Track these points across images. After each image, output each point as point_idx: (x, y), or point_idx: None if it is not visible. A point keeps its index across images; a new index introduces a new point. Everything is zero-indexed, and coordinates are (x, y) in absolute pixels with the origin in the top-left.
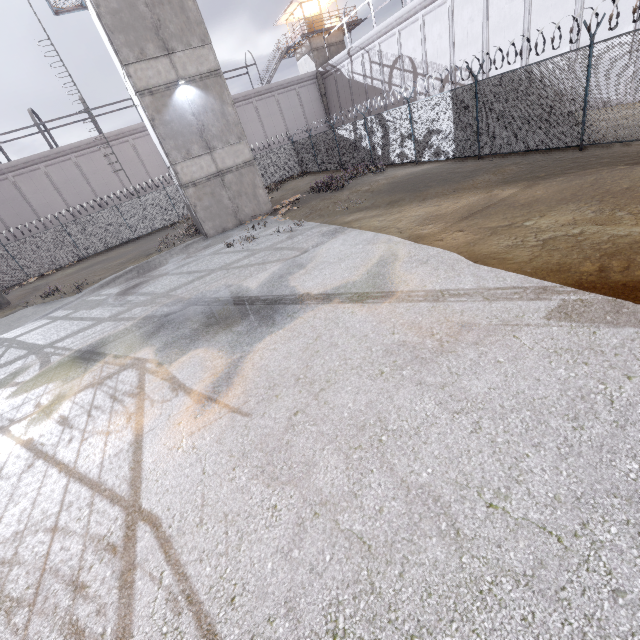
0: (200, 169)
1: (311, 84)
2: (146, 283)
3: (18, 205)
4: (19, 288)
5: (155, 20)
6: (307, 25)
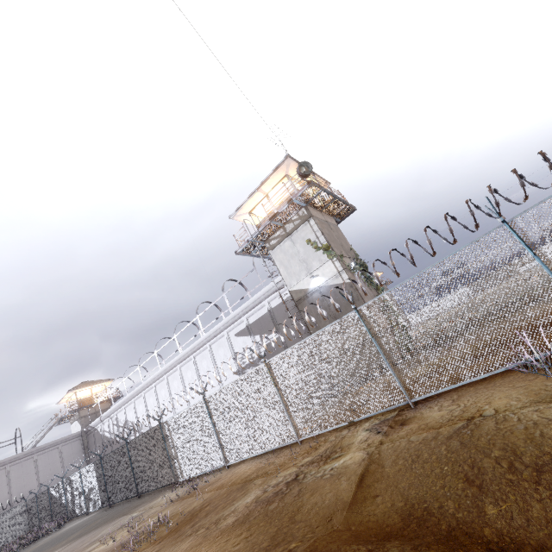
0: None
1: (76, 440)
2: None
3: None
4: None
5: None
6: (79, 403)
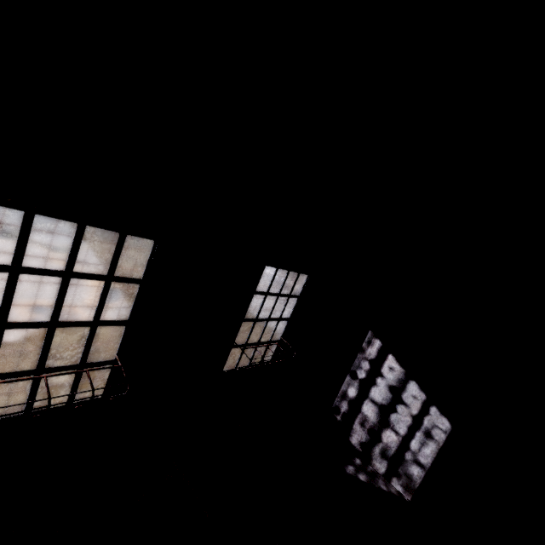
0: None
1: None
2: None
3: None
4: None
5: None
6: None
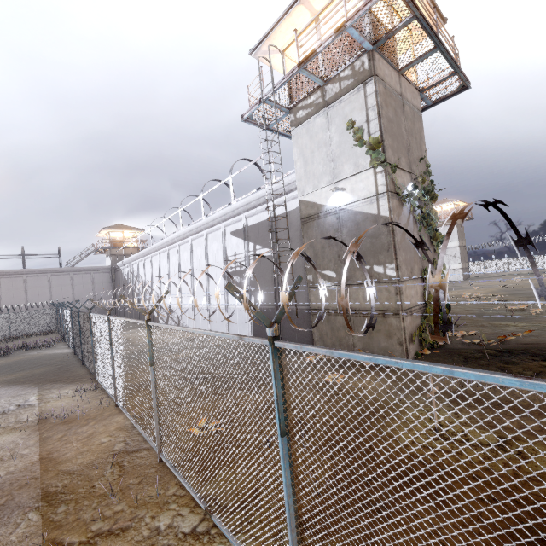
0: None
1: (106, 272)
2: None
3: None
4: None
5: None
6: (111, 242)
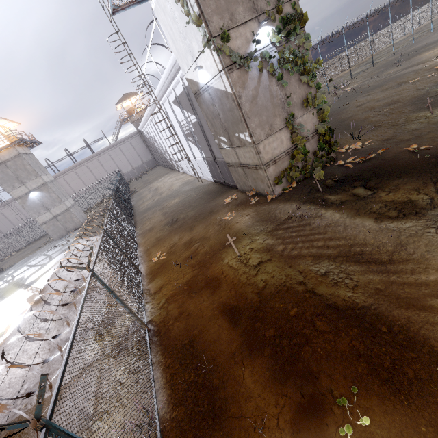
0: (46, 217)
1: (136, 136)
2: (19, 269)
3: (4, 221)
4: (1, 262)
5: (16, 176)
6: (127, 112)
